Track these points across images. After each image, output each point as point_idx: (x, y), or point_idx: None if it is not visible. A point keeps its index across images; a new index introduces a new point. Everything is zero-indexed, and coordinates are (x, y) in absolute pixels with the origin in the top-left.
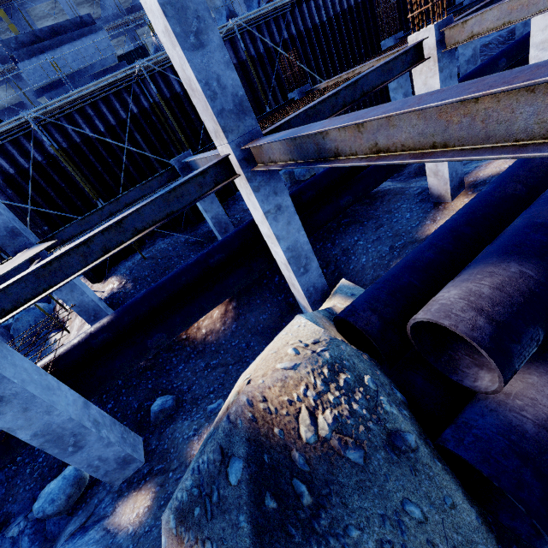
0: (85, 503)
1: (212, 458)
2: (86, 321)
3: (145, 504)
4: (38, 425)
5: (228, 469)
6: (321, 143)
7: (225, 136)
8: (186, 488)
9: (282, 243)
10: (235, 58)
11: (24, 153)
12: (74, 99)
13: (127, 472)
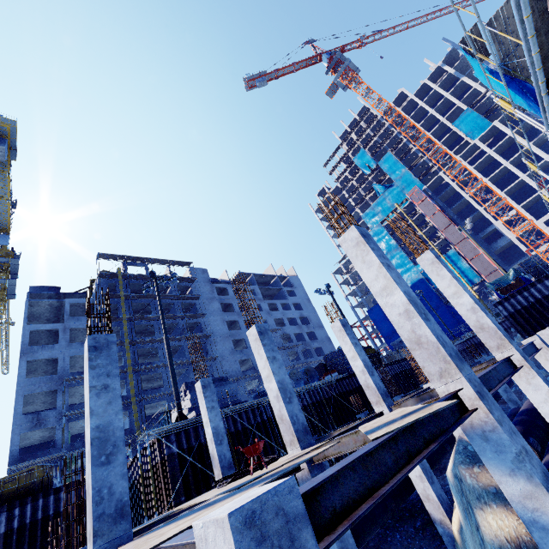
0: None
1: (462, 448)
2: None
3: None
4: None
5: (469, 449)
6: (432, 395)
7: (384, 402)
8: (460, 458)
9: None
10: (310, 400)
11: (195, 436)
12: (236, 408)
13: None
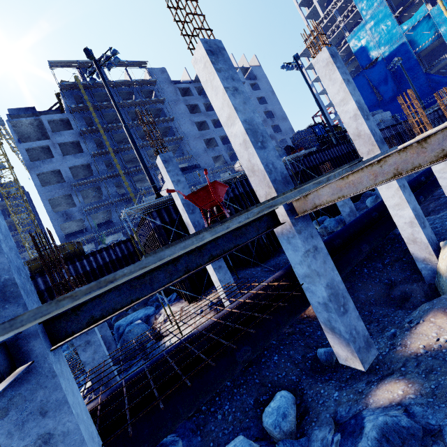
0: (313, 422)
1: None
2: (228, 301)
3: (402, 385)
4: (328, 277)
5: None
6: None
7: (379, 149)
8: None
9: (409, 205)
10: None
11: (175, 212)
12: None
13: (369, 356)
